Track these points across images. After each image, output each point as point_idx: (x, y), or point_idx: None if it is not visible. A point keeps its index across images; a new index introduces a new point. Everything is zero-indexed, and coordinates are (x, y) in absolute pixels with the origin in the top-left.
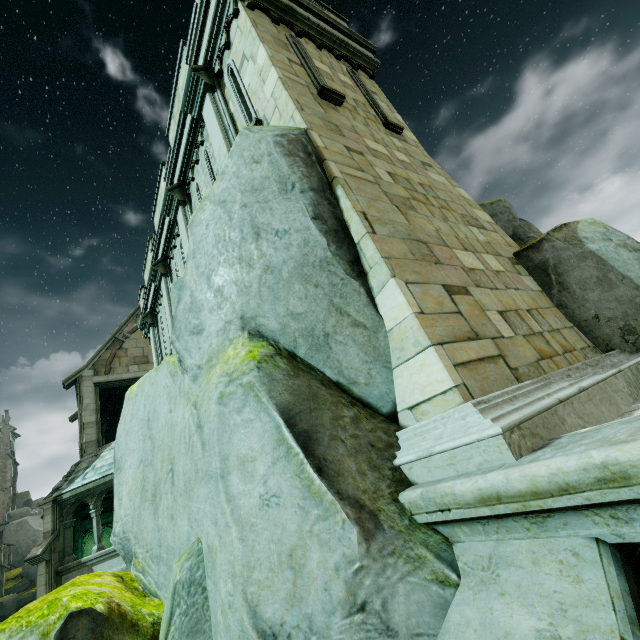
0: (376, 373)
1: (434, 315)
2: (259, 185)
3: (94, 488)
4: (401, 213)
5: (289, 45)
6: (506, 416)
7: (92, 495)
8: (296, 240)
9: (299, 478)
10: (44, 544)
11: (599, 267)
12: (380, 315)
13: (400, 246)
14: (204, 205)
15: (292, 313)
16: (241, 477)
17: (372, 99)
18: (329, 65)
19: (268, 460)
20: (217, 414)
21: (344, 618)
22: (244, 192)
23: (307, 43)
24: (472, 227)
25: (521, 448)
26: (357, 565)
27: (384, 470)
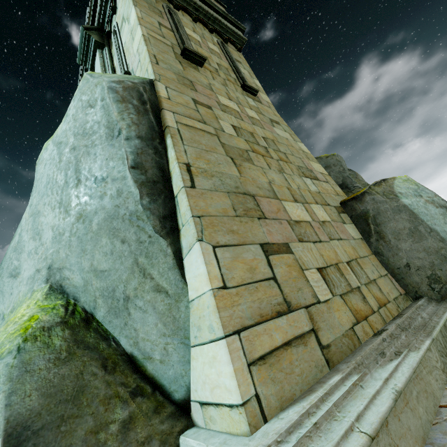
0: (173, 349)
1: (240, 288)
2: (90, 129)
3: None
4: (234, 165)
5: (164, 13)
6: None
7: None
8: (110, 189)
9: None
10: None
11: (411, 220)
12: (185, 280)
13: (221, 201)
14: (48, 144)
15: (95, 269)
16: None
17: (236, 66)
18: (201, 35)
19: None
20: None
21: None
22: (76, 135)
23: (184, 15)
24: (306, 178)
25: None
26: None
27: None
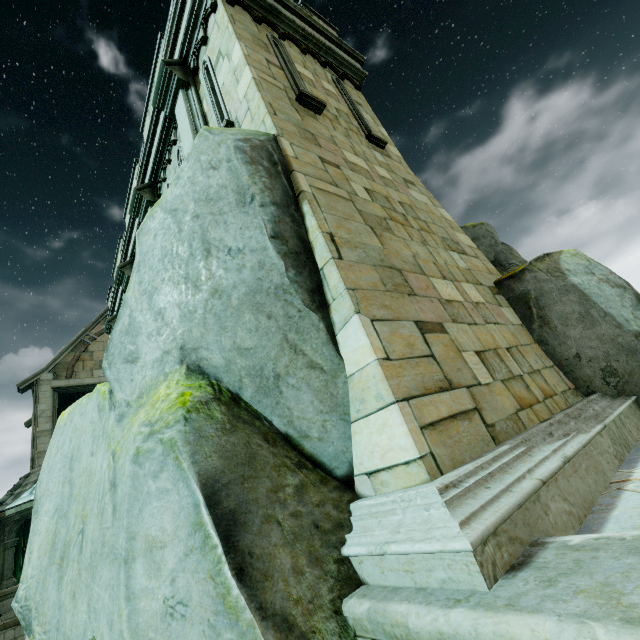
0: (332, 426)
1: (402, 361)
2: (215, 194)
3: None
4: (375, 235)
5: (270, 46)
6: (479, 514)
7: None
8: (250, 261)
9: (213, 582)
10: None
11: (581, 302)
12: (341, 356)
13: (370, 274)
14: (154, 212)
15: (239, 347)
16: (146, 568)
17: (356, 110)
18: (313, 71)
19: (180, 549)
20: (130, 475)
21: None
22: (198, 201)
23: (291, 46)
24: (453, 252)
25: (496, 566)
26: None
27: (328, 564)
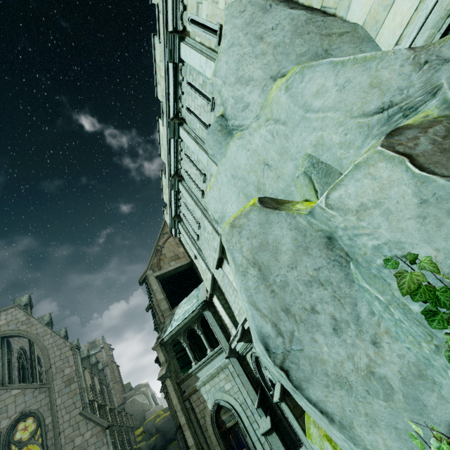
0: (365, 48)
1: None
2: (250, 20)
3: (180, 329)
4: None
5: None
6: None
7: (180, 335)
8: (286, 22)
9: (356, 64)
10: (164, 368)
11: None
12: (353, 23)
13: None
14: (219, 58)
15: (300, 54)
16: (319, 98)
17: None
18: None
19: (332, 78)
20: (288, 97)
21: (418, 73)
22: (242, 29)
23: None
24: None
25: None
26: (412, 56)
27: None
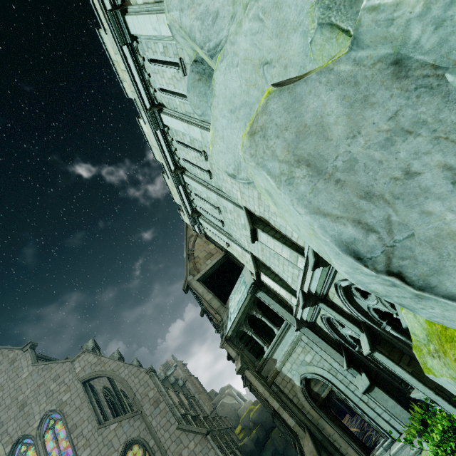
0: None
1: None
2: None
3: (239, 320)
4: None
5: None
6: None
7: (241, 325)
8: None
9: None
10: (239, 362)
11: None
12: None
13: None
14: None
15: None
16: None
17: None
18: None
19: None
20: None
21: None
22: None
23: None
24: None
25: None
26: None
27: None
